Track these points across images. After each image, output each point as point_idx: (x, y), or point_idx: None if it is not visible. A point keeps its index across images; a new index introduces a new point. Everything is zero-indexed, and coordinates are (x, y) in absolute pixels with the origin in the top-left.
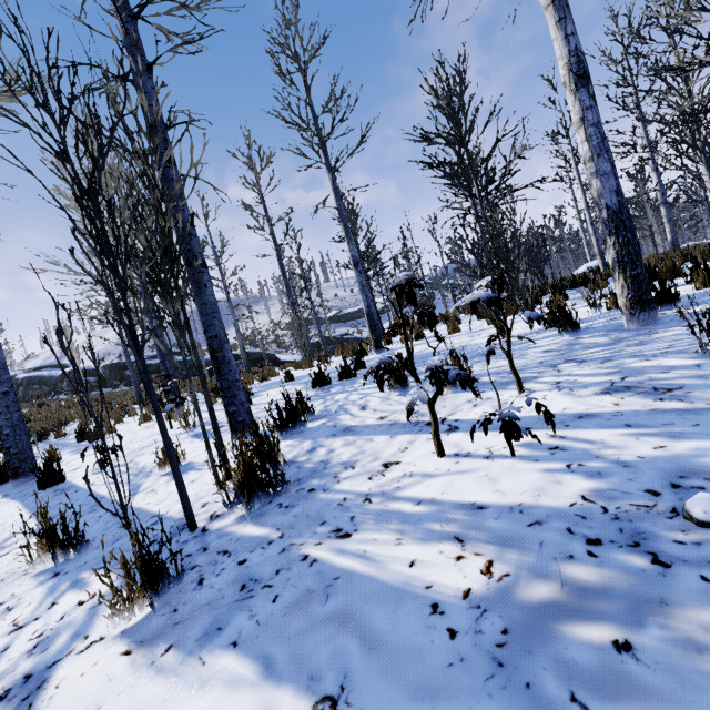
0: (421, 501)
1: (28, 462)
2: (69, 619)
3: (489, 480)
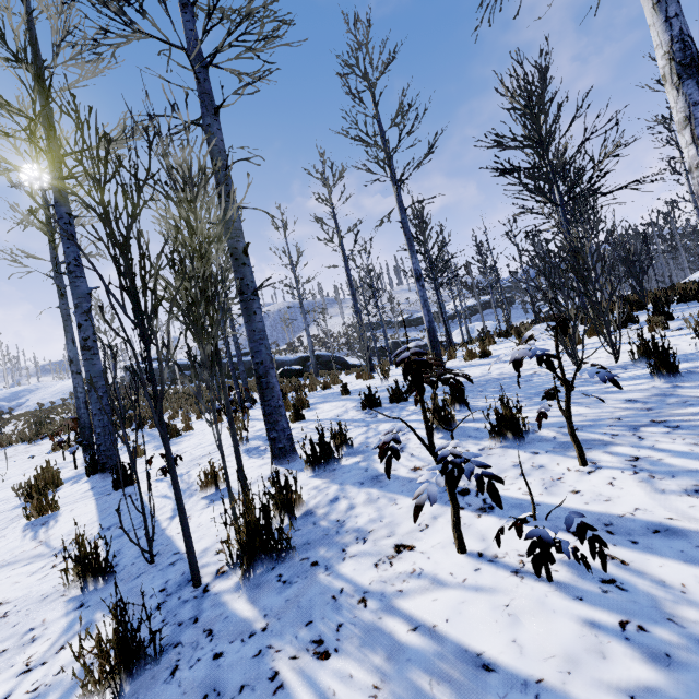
0: (418, 626)
1: (113, 458)
2: (62, 676)
3: (509, 617)
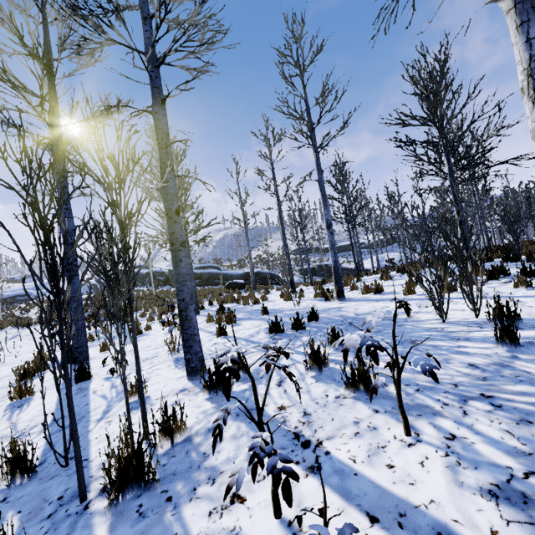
0: None
1: (83, 354)
2: None
3: None
